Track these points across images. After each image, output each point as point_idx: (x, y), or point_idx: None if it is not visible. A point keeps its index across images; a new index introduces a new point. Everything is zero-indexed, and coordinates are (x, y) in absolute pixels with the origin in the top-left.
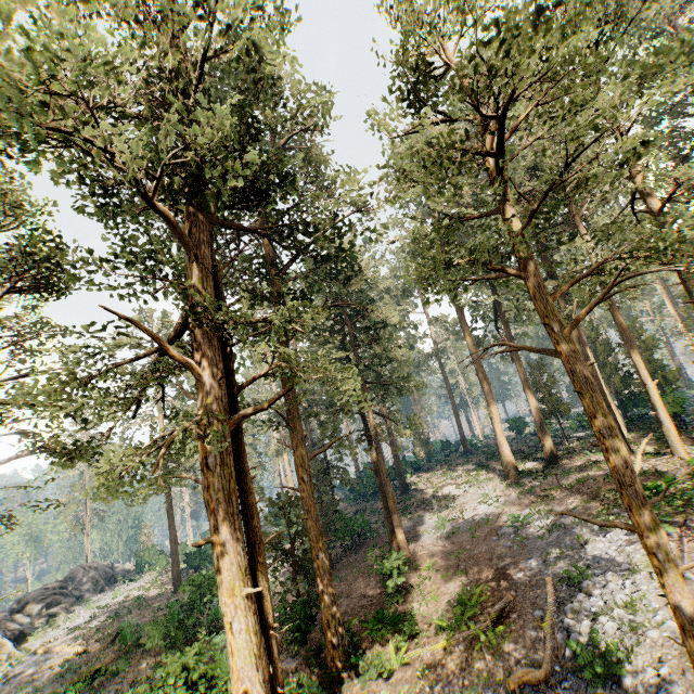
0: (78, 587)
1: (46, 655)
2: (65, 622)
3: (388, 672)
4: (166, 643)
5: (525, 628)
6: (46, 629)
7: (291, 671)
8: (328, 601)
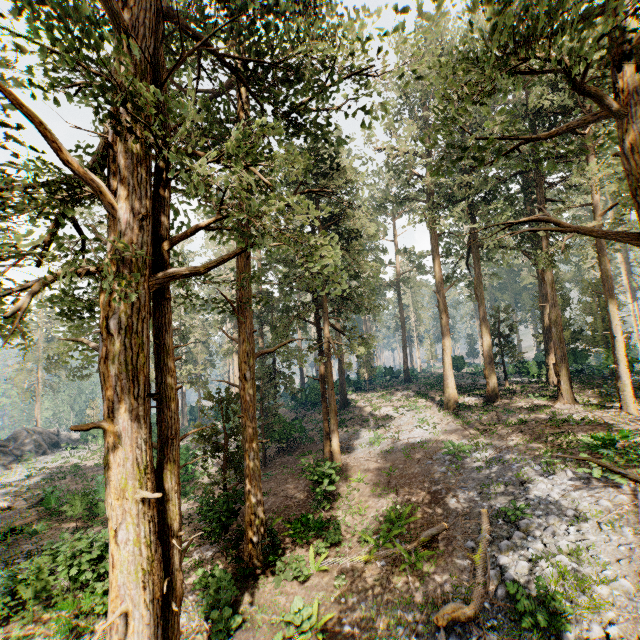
0: (21, 447)
1: None
2: (1, 478)
3: (305, 577)
4: (91, 512)
5: (454, 556)
6: None
7: (206, 559)
8: (253, 500)
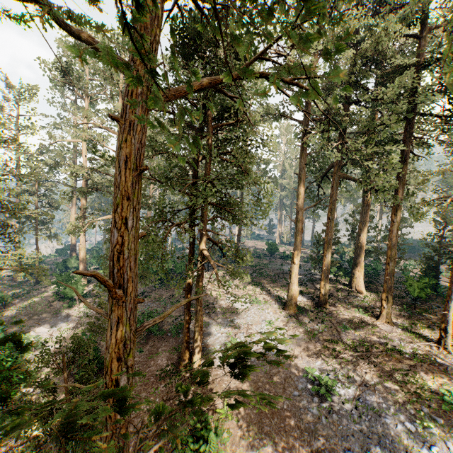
0: None
1: None
2: None
3: None
4: None
5: None
6: None
7: None
8: None
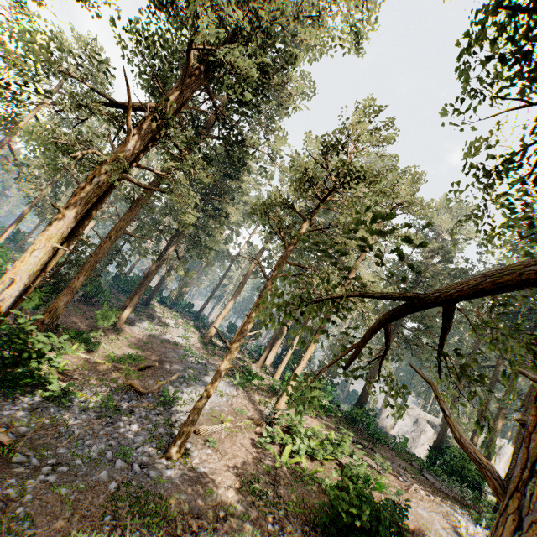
0: None
1: None
2: None
3: (64, 352)
4: None
5: (150, 380)
6: None
7: None
8: (62, 301)
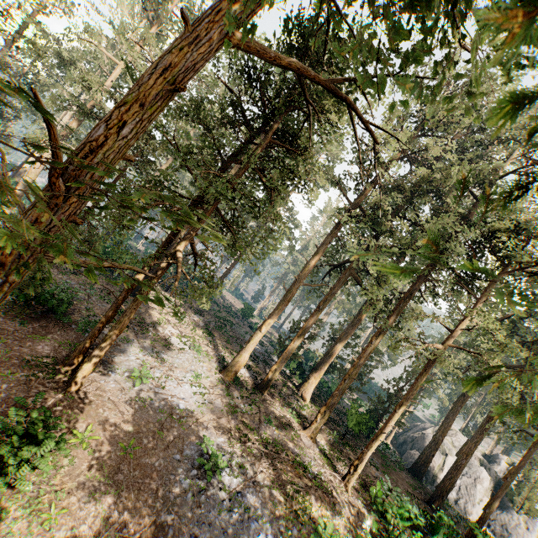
0: None
1: None
2: None
3: None
4: None
5: None
6: None
7: None
8: None
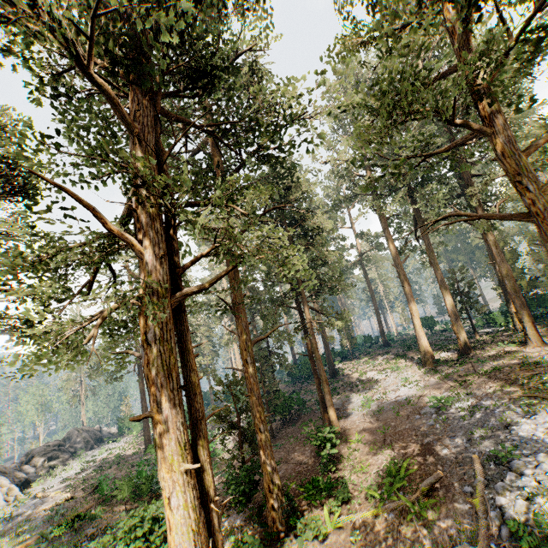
0: (73, 445)
1: (43, 499)
2: (61, 473)
3: (323, 535)
4: (135, 495)
5: (455, 502)
6: (46, 477)
7: (236, 527)
8: (268, 468)
